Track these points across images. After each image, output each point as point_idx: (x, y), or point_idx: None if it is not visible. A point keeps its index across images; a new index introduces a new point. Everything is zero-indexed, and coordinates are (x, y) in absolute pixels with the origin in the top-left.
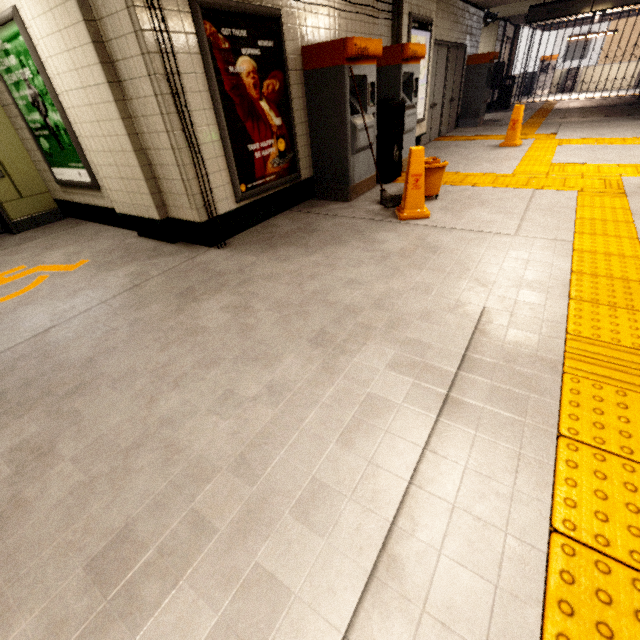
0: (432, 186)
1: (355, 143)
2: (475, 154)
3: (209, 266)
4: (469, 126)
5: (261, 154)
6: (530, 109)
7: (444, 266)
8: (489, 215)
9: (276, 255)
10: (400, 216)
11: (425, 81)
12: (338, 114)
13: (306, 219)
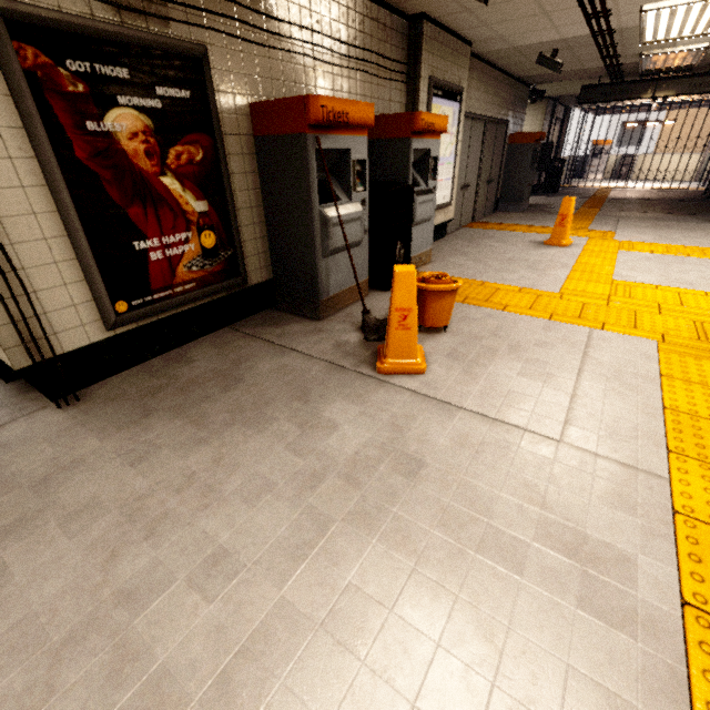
0: (438, 314)
1: (328, 242)
2: (512, 253)
3: (4, 456)
4: (510, 211)
5: (164, 254)
6: (582, 195)
7: (417, 529)
8: (520, 379)
9: (137, 440)
10: (378, 367)
11: (453, 159)
12: (301, 200)
13: (240, 350)
